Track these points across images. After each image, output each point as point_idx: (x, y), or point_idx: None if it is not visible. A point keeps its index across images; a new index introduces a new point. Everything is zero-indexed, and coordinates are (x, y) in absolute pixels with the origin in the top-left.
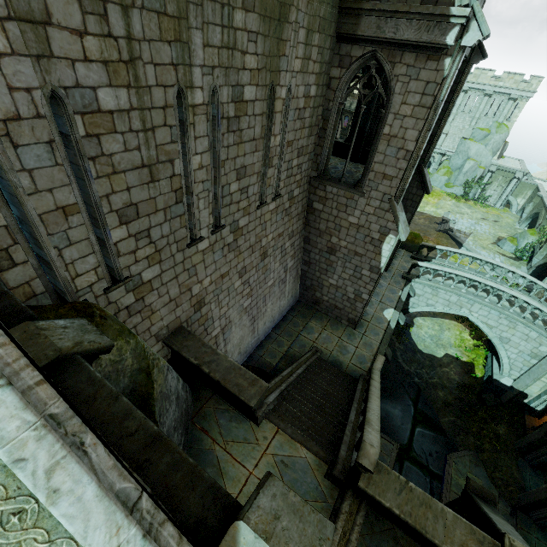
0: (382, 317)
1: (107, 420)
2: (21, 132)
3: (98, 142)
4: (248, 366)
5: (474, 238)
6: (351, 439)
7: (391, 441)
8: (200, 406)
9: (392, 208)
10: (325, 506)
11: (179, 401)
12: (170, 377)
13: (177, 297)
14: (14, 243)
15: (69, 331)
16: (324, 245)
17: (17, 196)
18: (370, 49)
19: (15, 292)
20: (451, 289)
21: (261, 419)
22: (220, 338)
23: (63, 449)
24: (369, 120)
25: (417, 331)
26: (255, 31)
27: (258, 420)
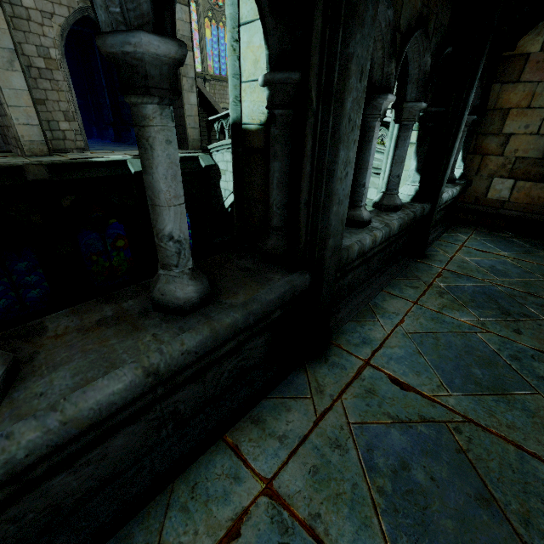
0: (94, 155)
1: None
2: None
3: None
4: None
5: None
6: None
7: None
8: None
9: None
10: None
11: None
12: None
13: None
14: None
15: None
16: None
17: None
18: None
19: None
20: None
21: None
22: None
23: None
24: None
25: None
26: None
27: None
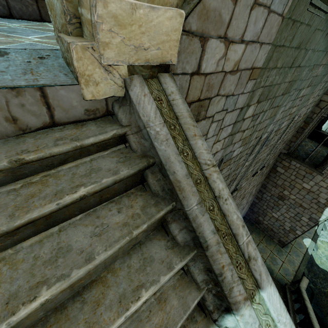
0: (302, 243)
1: None
2: None
3: (221, 171)
4: None
5: None
6: None
7: None
8: None
9: None
10: None
11: None
12: None
13: None
14: None
15: None
16: (276, 193)
17: None
18: None
19: None
20: None
21: None
22: None
23: None
24: None
25: None
26: (304, 94)
27: None
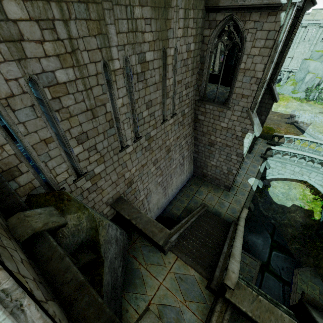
0: (247, 183)
1: (56, 273)
2: (16, 103)
3: (59, 101)
4: (162, 216)
5: (313, 126)
6: (223, 264)
7: (255, 259)
8: (132, 243)
9: (249, 116)
10: (205, 306)
11: (117, 242)
12: (110, 230)
13: (116, 181)
14: (20, 162)
15: (42, 216)
16: (206, 141)
17: (18, 137)
18: (228, 14)
19: (24, 187)
20: (295, 163)
21: (167, 251)
22: (144, 201)
23: (4, 314)
24: (234, 58)
25: (273, 190)
26: (149, 17)
27: (165, 251)
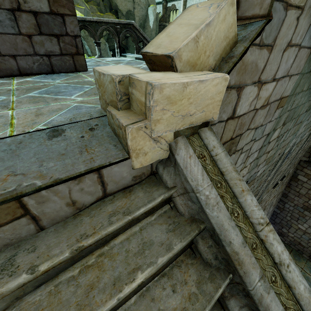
0: None
1: None
2: None
3: None
4: None
5: None
6: None
7: None
8: None
9: None
10: None
11: None
12: None
13: None
14: None
15: None
16: (300, 203)
17: None
18: None
19: None
20: None
21: None
22: None
23: None
24: None
25: None
26: None
27: None
